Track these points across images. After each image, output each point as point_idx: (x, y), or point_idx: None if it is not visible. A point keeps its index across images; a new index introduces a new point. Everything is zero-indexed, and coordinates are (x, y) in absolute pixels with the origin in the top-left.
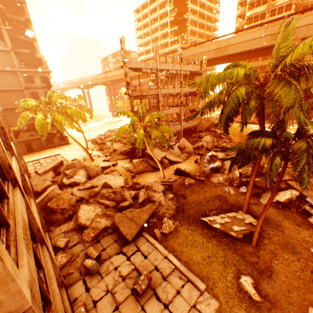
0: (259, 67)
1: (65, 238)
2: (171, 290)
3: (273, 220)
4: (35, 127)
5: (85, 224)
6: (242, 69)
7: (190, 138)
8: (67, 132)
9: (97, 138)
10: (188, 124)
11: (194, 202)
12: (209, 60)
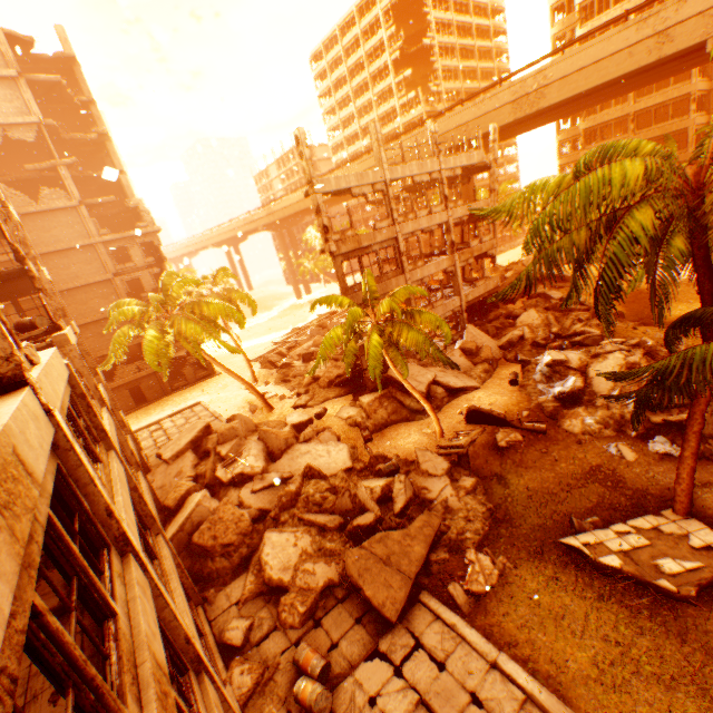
0: (631, 115)
1: (241, 621)
2: None
3: None
4: (146, 359)
5: (281, 581)
6: (634, 162)
7: (486, 324)
8: (209, 357)
9: (271, 351)
10: (475, 292)
11: (534, 494)
12: (501, 129)
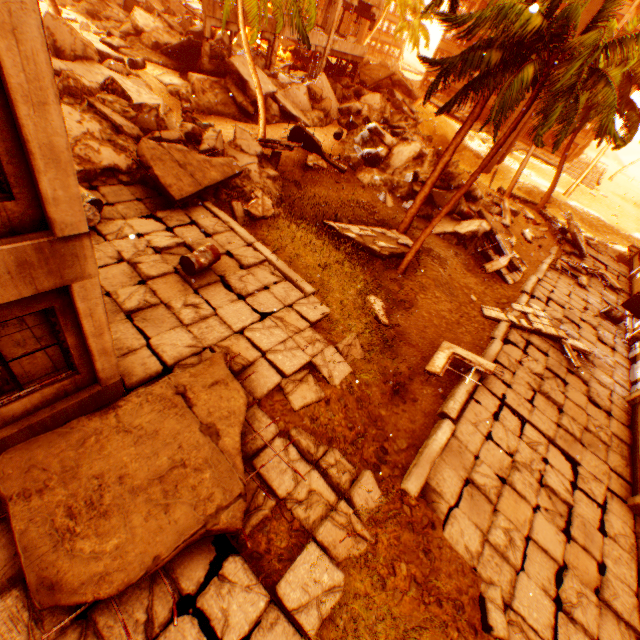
0: None
1: None
2: (255, 283)
3: (438, 255)
4: None
5: None
6: None
7: (338, 84)
8: None
9: None
10: (343, 46)
11: (319, 198)
12: None
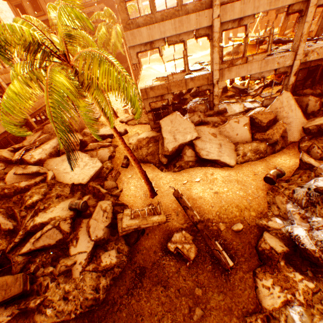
0: None
1: None
2: None
3: None
4: None
5: None
6: None
7: (310, 96)
8: None
9: None
10: None
11: None
12: None
